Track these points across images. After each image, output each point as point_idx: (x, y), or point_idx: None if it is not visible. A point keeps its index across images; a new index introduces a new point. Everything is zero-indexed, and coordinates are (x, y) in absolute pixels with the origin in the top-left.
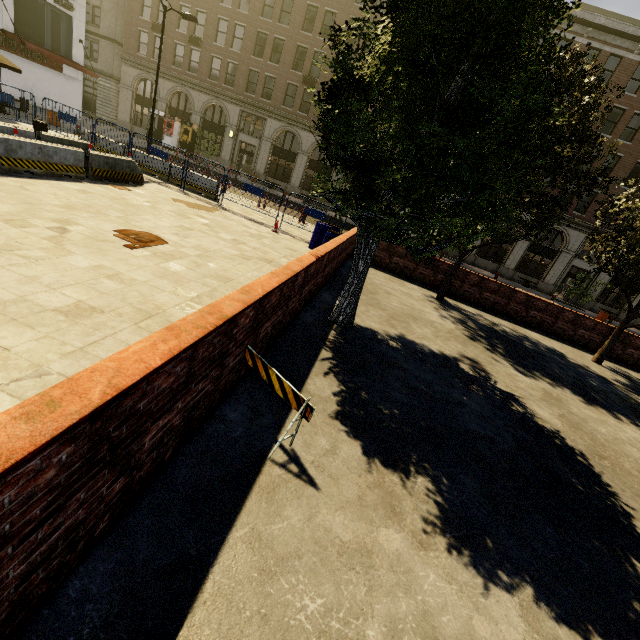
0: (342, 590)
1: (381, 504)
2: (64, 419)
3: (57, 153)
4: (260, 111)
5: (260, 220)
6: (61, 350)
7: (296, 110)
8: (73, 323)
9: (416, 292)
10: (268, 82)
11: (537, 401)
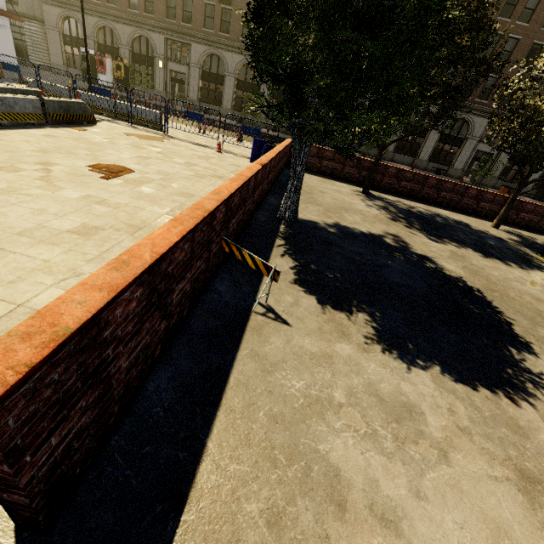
0: (315, 376)
1: (335, 331)
2: (136, 269)
3: (17, 103)
4: (183, 37)
5: (204, 143)
6: (85, 258)
7: (217, 31)
8: (86, 239)
9: (345, 189)
10: (186, 5)
11: (445, 259)
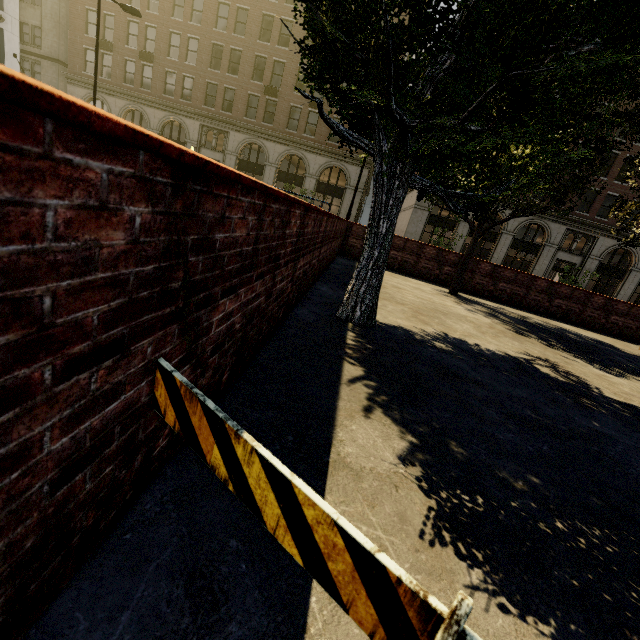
0: None
1: None
2: None
3: None
4: (221, 124)
5: None
6: None
7: (260, 121)
8: None
9: (425, 287)
10: (228, 94)
11: None
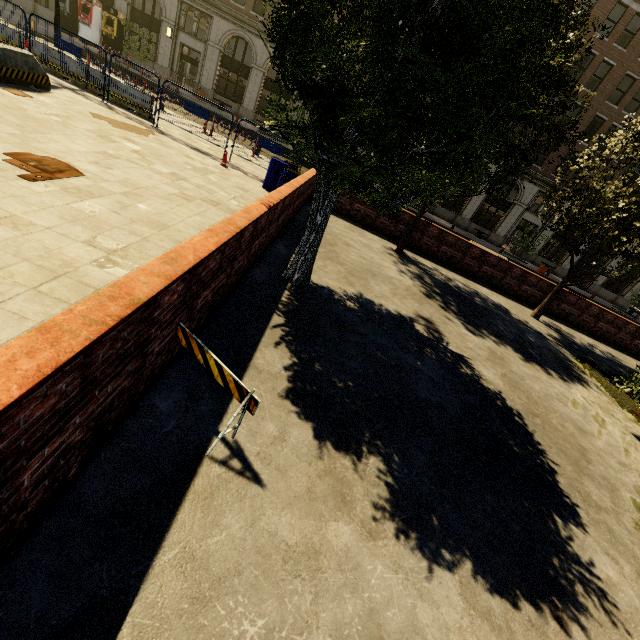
0: (286, 604)
1: (331, 494)
2: None
3: None
4: (204, 5)
5: (206, 150)
6: None
7: (249, 9)
8: None
9: (376, 243)
10: None
11: (483, 361)
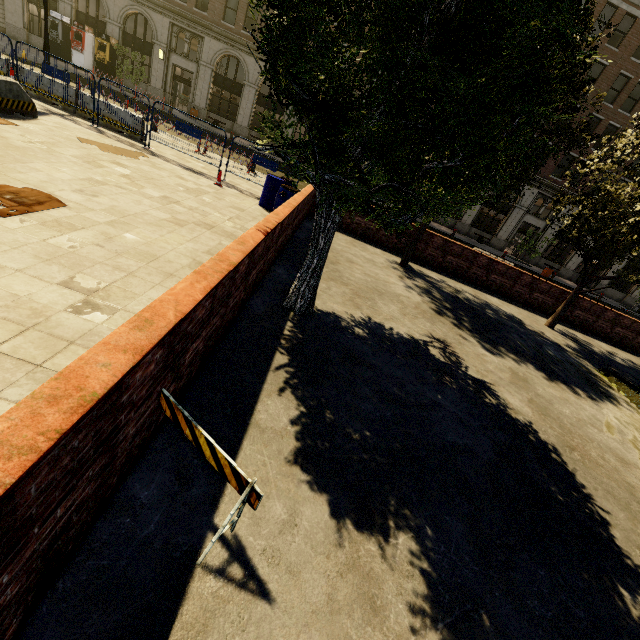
0: None
1: (357, 600)
2: None
3: None
4: (195, 26)
5: (200, 169)
6: None
7: (239, 28)
8: None
9: (379, 258)
10: None
11: (507, 386)
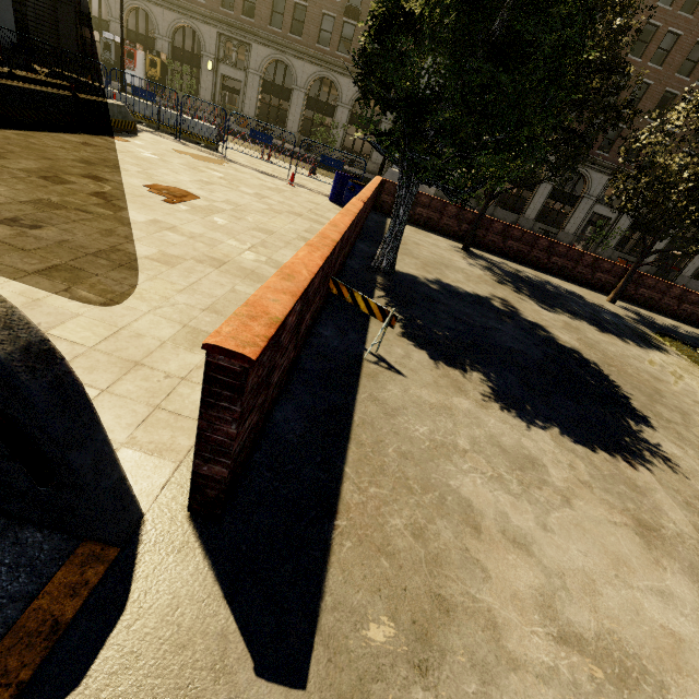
0: (438, 424)
1: (451, 386)
2: (302, 283)
3: (46, 98)
4: (242, 34)
5: (271, 172)
6: (175, 288)
7: (286, 32)
8: (169, 268)
9: (442, 243)
10: None
11: (559, 329)
